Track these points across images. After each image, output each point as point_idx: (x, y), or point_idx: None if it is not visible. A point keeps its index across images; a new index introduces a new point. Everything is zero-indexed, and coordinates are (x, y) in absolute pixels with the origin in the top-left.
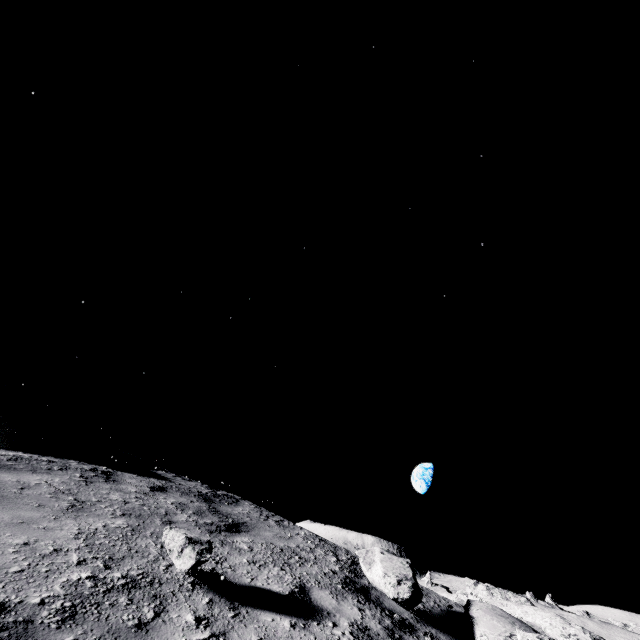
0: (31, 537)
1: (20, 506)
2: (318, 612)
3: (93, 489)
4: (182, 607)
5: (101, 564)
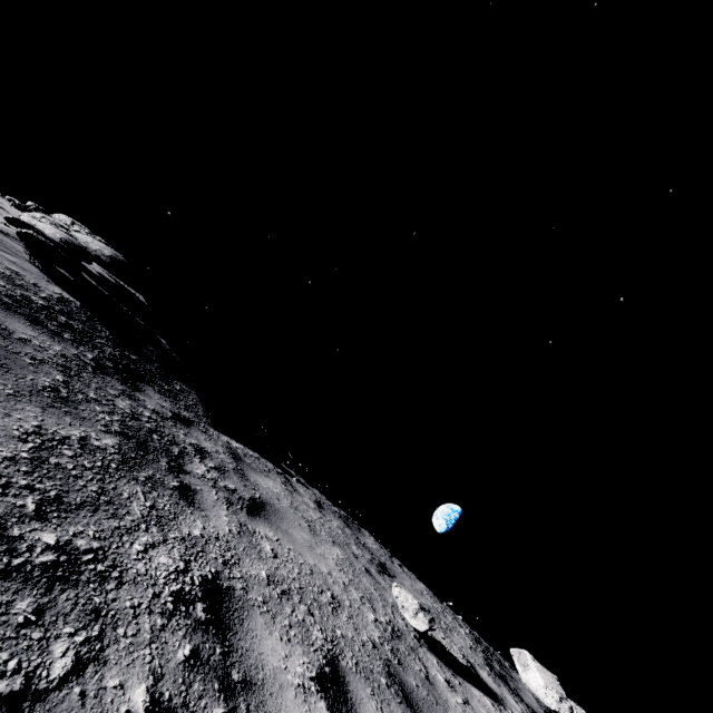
0: (325, 566)
1: (294, 524)
2: (496, 696)
3: (299, 503)
4: (430, 665)
5: (369, 605)
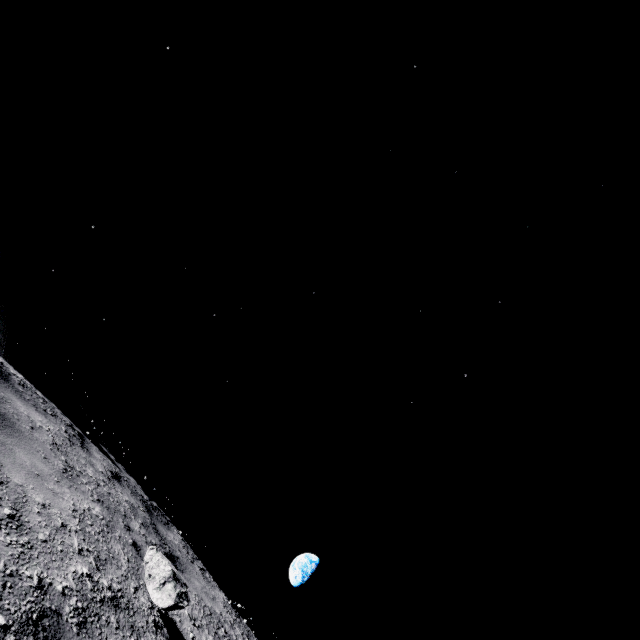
0: (46, 498)
1: (34, 451)
2: None
3: (75, 453)
4: None
5: (93, 561)
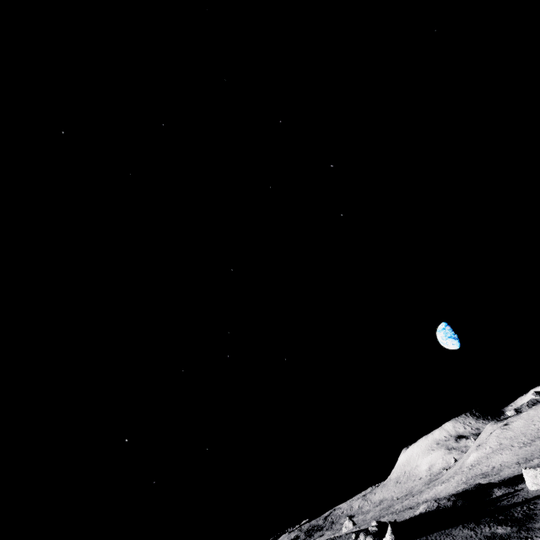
0: None
1: None
2: None
3: None
4: None
5: None
